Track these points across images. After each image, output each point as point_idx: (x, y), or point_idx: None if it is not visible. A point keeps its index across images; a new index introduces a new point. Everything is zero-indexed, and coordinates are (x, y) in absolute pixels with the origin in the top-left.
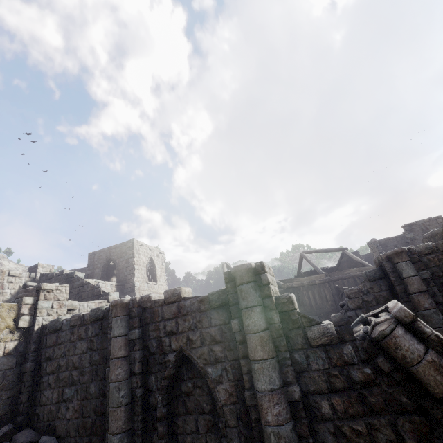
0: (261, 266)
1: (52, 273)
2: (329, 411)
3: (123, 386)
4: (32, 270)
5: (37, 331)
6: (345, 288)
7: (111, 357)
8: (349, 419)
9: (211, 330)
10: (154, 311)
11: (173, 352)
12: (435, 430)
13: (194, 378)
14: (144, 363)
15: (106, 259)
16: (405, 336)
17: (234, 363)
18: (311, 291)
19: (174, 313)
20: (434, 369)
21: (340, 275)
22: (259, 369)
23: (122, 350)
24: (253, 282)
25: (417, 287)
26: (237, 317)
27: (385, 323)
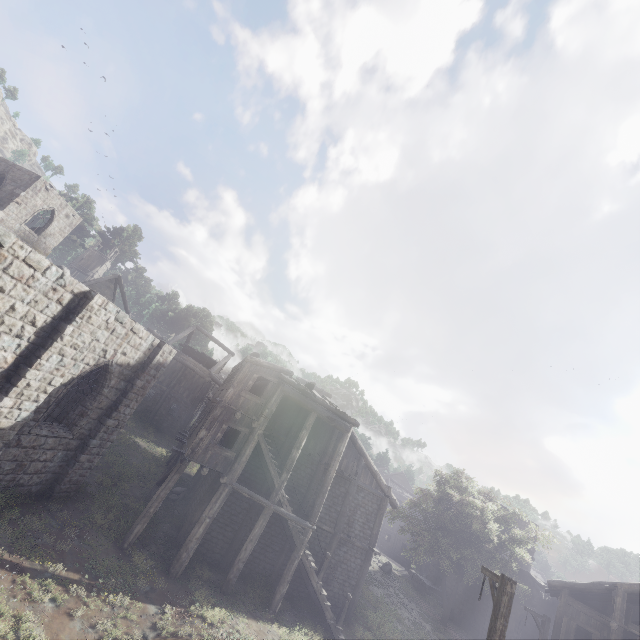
0: None
1: None
2: None
3: None
4: None
5: None
6: None
7: None
8: None
9: None
10: None
11: None
12: None
13: None
14: None
15: (1, 172)
16: None
17: None
18: None
19: None
20: None
21: (176, 354)
22: None
23: None
24: None
25: None
26: None
27: None
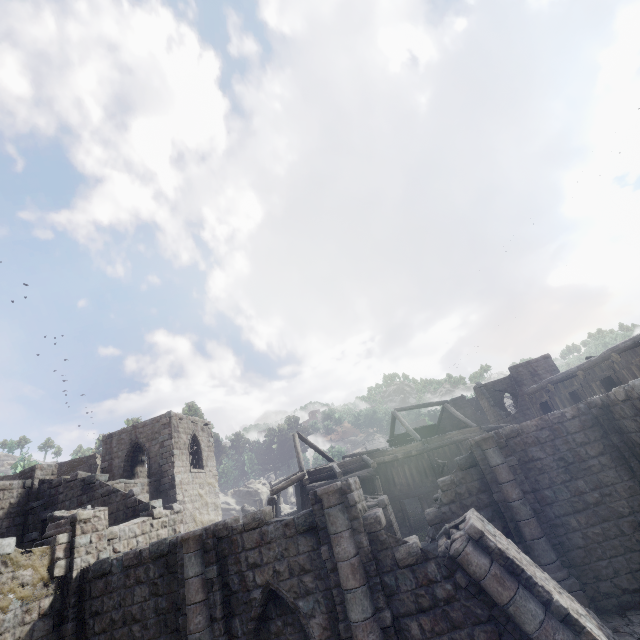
0: (348, 484)
1: (59, 479)
2: (418, 632)
3: (205, 636)
4: (25, 475)
5: (76, 578)
6: (444, 463)
7: (187, 603)
8: (435, 637)
9: (299, 558)
10: (232, 541)
11: (259, 588)
12: (502, 636)
13: (283, 614)
14: (225, 604)
15: (130, 444)
16: (475, 552)
17: (326, 593)
18: (408, 465)
19: (256, 541)
20: (496, 582)
21: (440, 441)
22: (352, 599)
23: (200, 593)
24: (340, 503)
25: (505, 477)
26: (327, 543)
27: (460, 540)
